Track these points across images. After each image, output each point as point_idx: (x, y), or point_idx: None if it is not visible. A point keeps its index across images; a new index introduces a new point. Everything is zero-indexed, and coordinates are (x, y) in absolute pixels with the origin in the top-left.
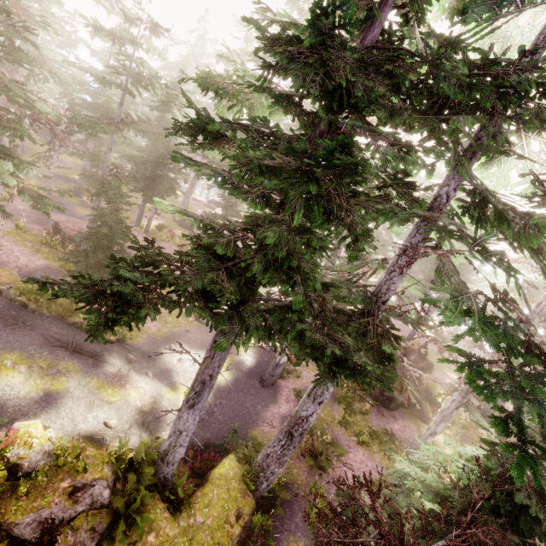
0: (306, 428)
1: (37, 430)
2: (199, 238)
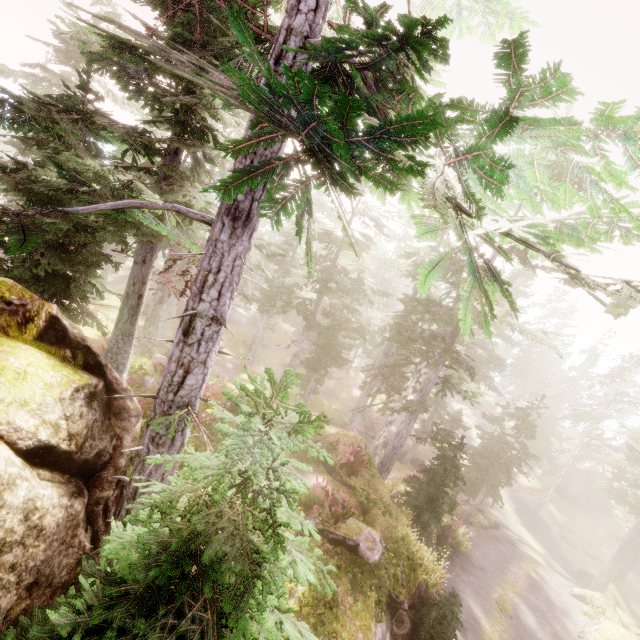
0: None
1: (590, 592)
2: (632, 495)
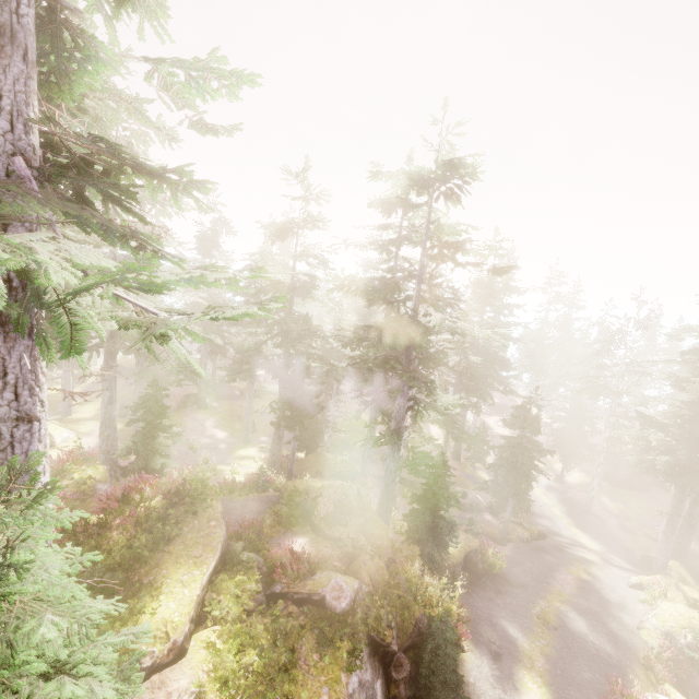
0: (698, 519)
1: (646, 577)
2: (660, 463)
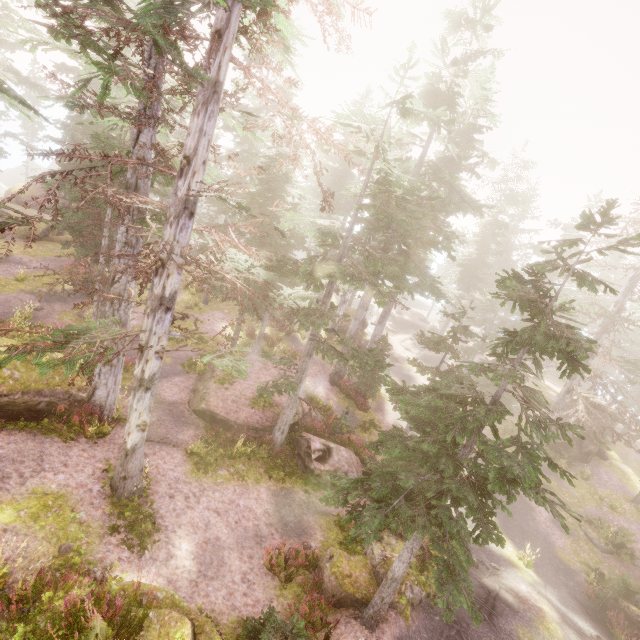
0: None
1: None
2: None
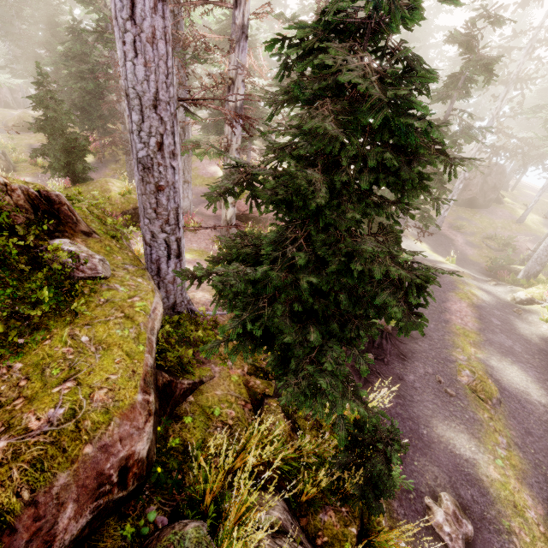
0: None
1: (538, 290)
2: None
